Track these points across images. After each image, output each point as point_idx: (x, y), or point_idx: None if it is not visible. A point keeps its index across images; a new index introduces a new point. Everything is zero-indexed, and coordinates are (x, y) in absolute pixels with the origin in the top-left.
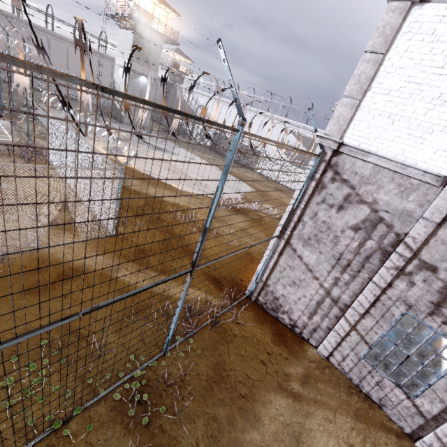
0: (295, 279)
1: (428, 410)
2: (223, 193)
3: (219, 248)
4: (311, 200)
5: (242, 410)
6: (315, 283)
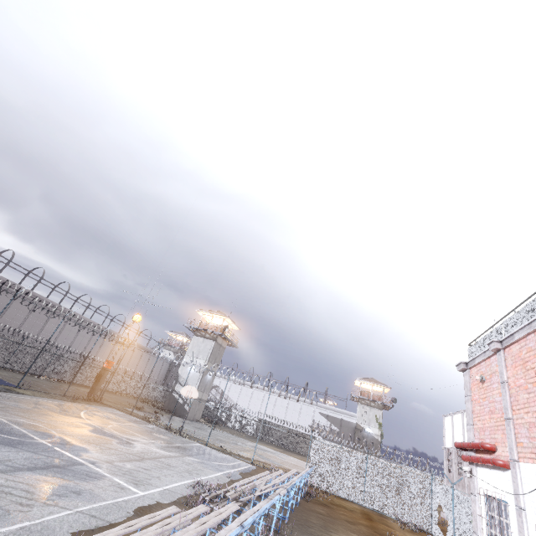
0: None
1: None
2: None
3: None
4: None
5: None
6: None
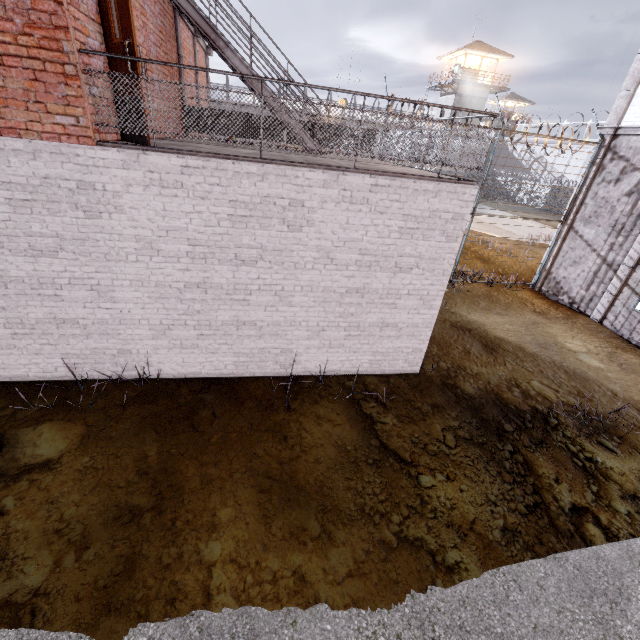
0: (576, 258)
1: None
2: (493, 164)
3: (512, 263)
4: (592, 183)
5: (497, 306)
6: (593, 256)
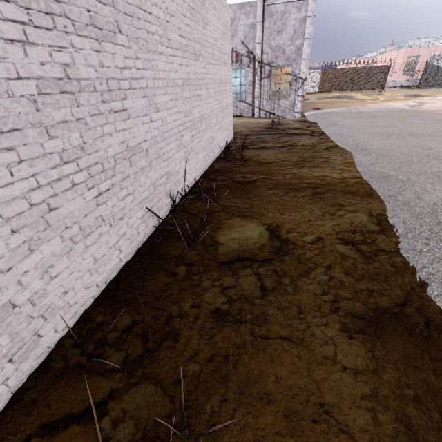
0: None
1: (250, 101)
2: None
3: None
4: None
5: None
6: None
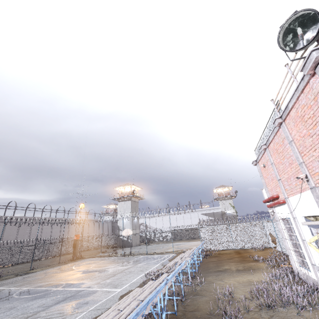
0: None
1: None
2: None
3: None
4: None
5: None
6: None
